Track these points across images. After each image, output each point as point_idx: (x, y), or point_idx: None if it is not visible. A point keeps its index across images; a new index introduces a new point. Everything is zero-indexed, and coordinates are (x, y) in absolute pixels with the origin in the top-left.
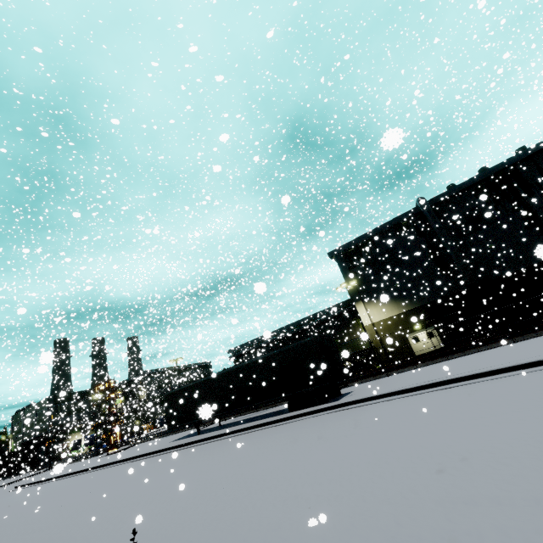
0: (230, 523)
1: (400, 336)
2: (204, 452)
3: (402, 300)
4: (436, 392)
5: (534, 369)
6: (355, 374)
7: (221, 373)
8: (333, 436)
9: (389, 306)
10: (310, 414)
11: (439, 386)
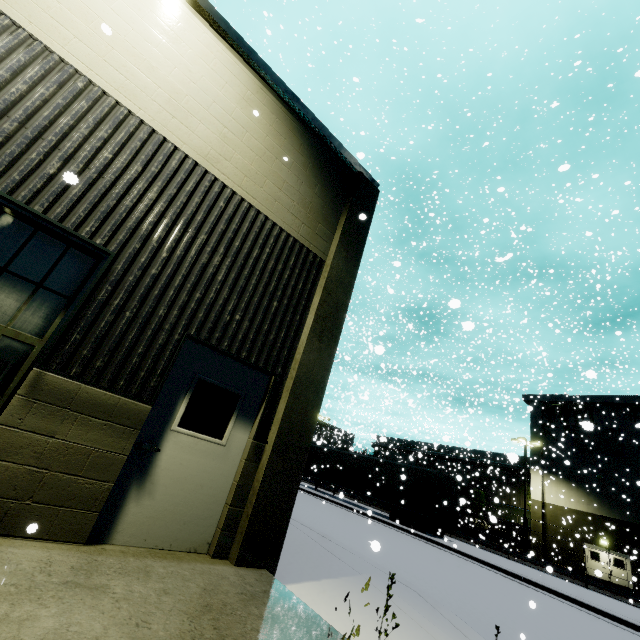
0: (313, 525)
1: (573, 538)
2: (313, 501)
3: (598, 499)
4: (504, 577)
5: (595, 614)
6: (487, 540)
7: (352, 454)
8: (396, 542)
9: (575, 495)
10: (402, 530)
11: (515, 578)
